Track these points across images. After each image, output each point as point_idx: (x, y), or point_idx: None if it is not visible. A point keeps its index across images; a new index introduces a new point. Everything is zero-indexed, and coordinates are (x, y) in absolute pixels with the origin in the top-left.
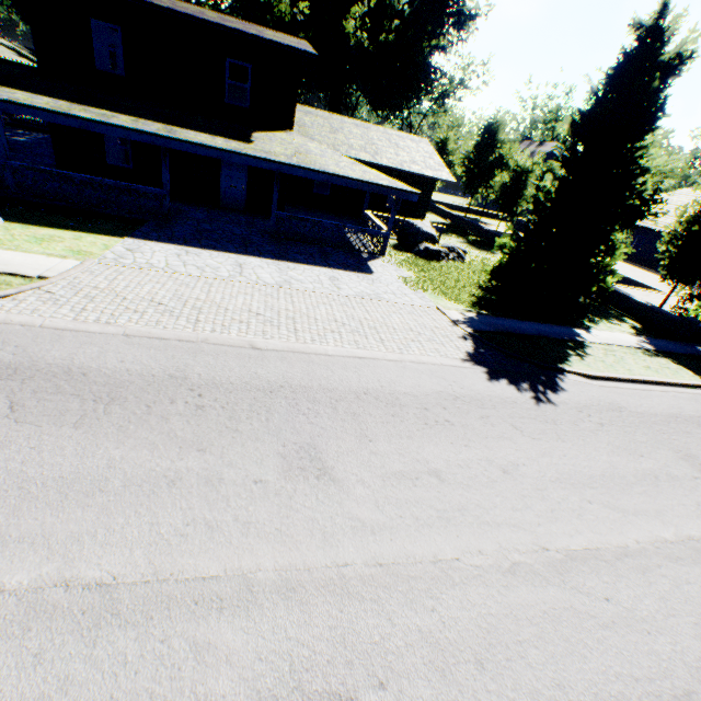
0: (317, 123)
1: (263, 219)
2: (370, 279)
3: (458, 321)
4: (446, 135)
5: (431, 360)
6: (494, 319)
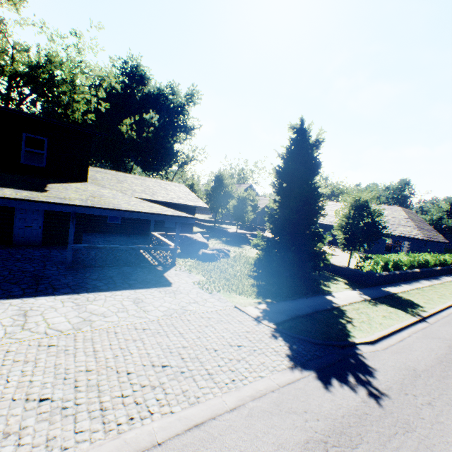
0: (106, 177)
1: (60, 250)
2: (172, 291)
3: (259, 317)
4: (192, 182)
5: (268, 385)
6: (279, 304)
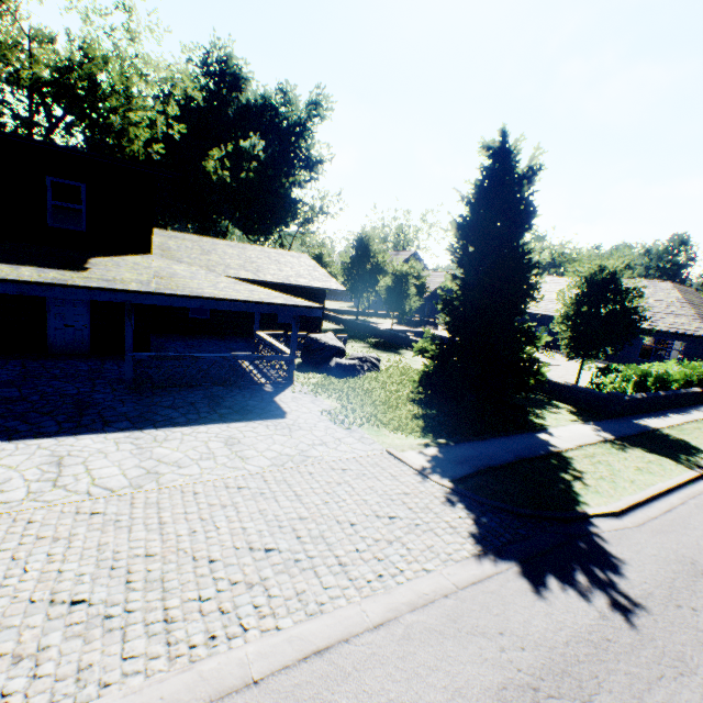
0: (184, 245)
1: (118, 361)
2: (286, 426)
3: (425, 469)
4: (320, 250)
5: (438, 585)
6: (459, 448)
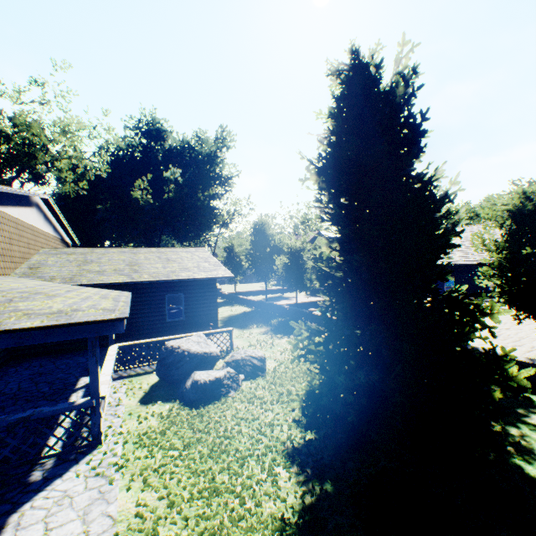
0: (66, 259)
1: None
2: None
3: None
4: (231, 243)
5: None
6: None
